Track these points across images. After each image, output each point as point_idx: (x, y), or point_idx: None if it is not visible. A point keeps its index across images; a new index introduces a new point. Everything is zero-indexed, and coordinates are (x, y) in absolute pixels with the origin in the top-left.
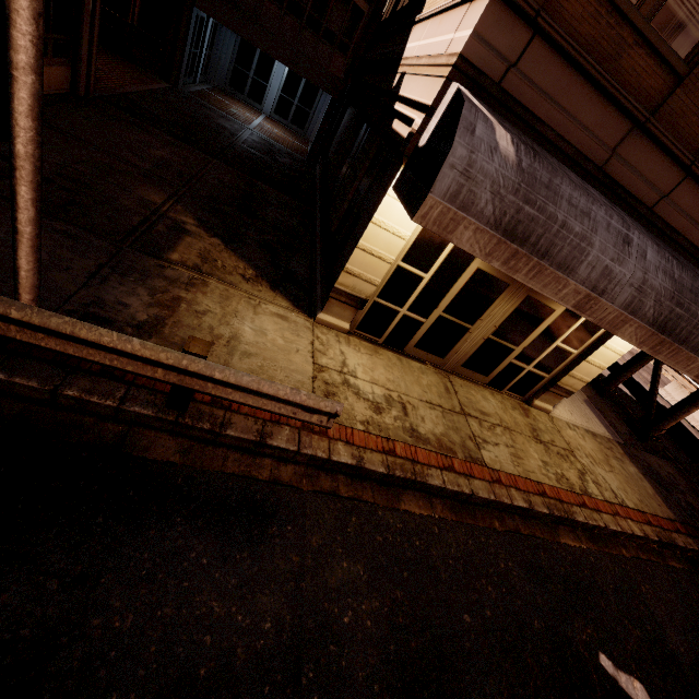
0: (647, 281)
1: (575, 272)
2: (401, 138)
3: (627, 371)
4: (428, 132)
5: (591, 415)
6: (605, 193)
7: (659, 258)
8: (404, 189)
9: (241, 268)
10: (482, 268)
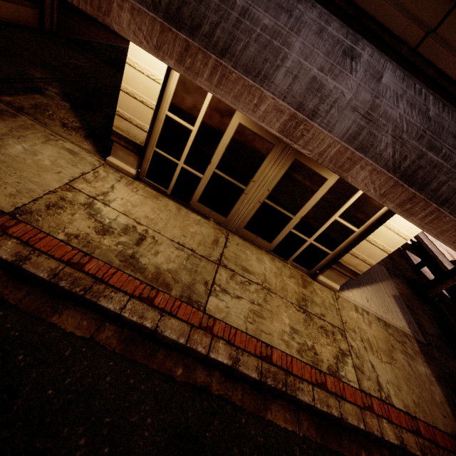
0: (378, 106)
1: (270, 80)
2: None
3: (448, 279)
4: None
5: (394, 308)
6: (353, 27)
7: (403, 86)
8: None
9: (70, 120)
10: (243, 123)
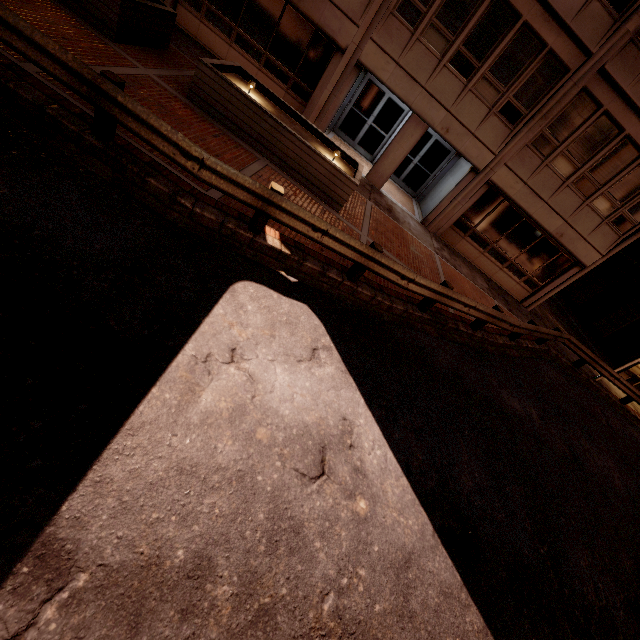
0: None
1: None
2: None
3: None
4: None
5: None
6: None
7: None
8: None
9: None
10: None
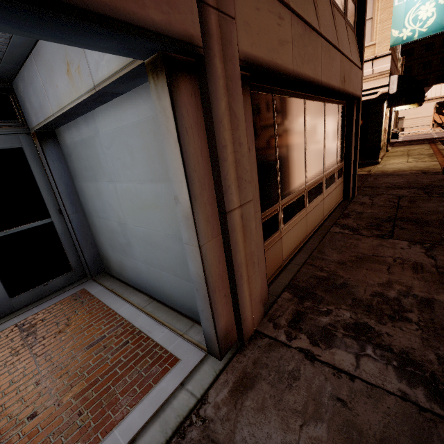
0: None
1: None
2: (365, 100)
3: None
4: (394, 89)
5: None
6: None
7: None
8: (401, 103)
9: None
10: None
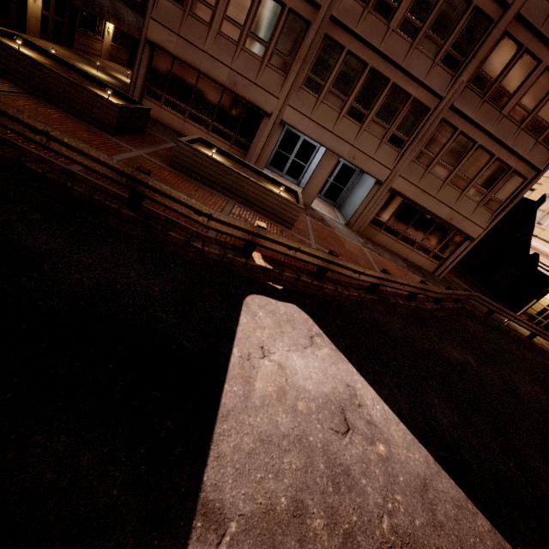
0: None
1: None
2: None
3: None
4: None
5: None
6: None
7: None
8: None
9: None
10: None
